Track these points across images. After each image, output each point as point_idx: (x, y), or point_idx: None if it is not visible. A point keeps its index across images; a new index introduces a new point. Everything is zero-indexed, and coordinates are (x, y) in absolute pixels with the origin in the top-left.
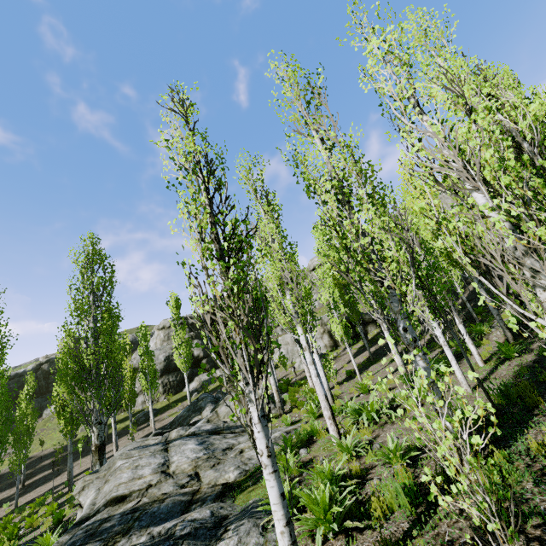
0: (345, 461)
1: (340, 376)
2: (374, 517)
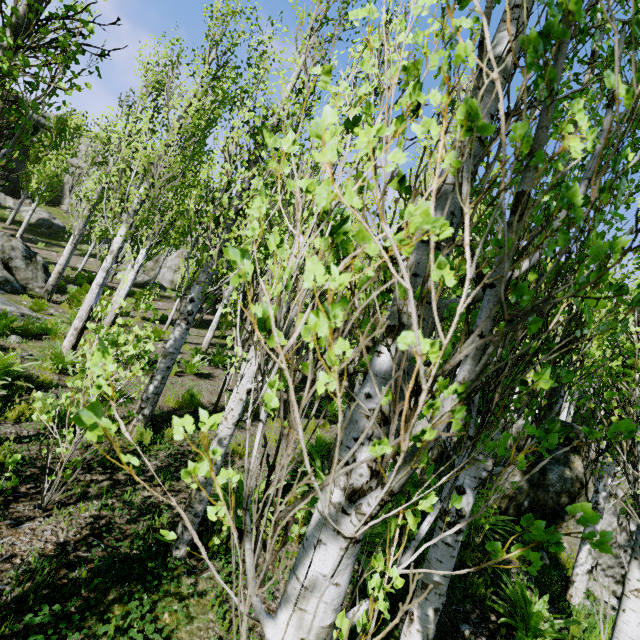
0: (48, 369)
1: (151, 314)
2: (5, 416)
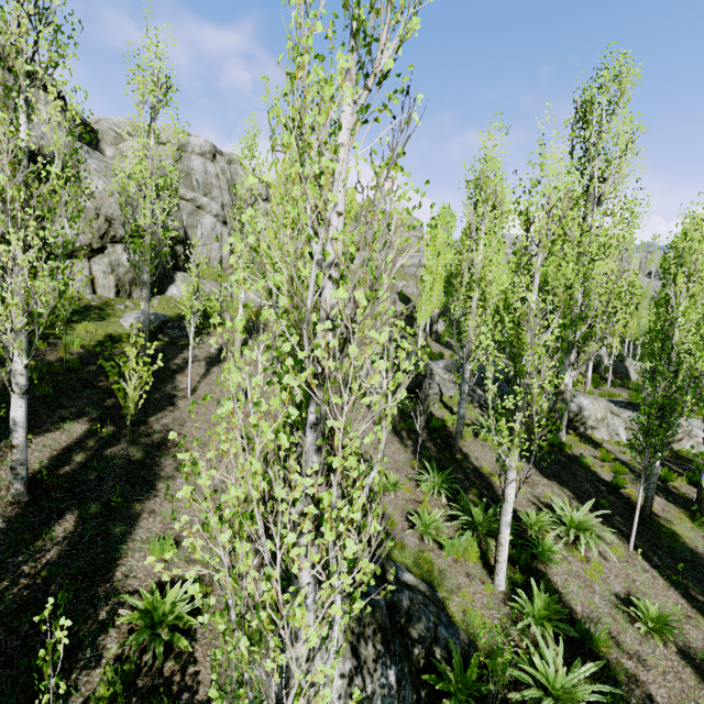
0: None
1: None
2: None
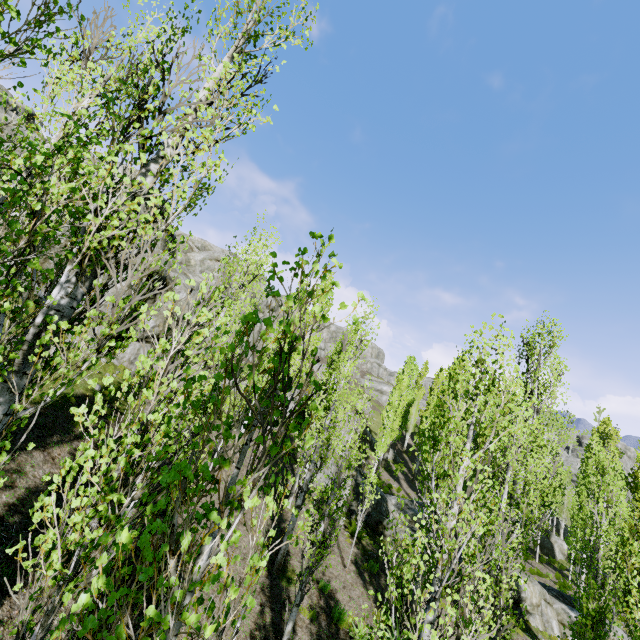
0: None
1: None
2: None
